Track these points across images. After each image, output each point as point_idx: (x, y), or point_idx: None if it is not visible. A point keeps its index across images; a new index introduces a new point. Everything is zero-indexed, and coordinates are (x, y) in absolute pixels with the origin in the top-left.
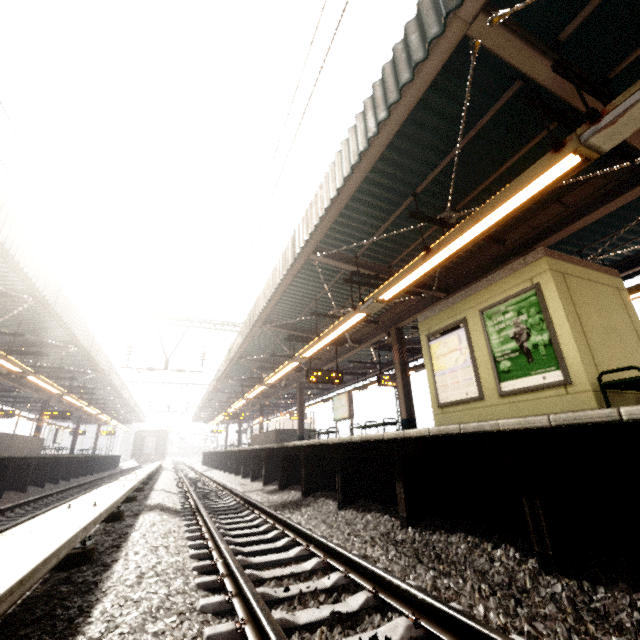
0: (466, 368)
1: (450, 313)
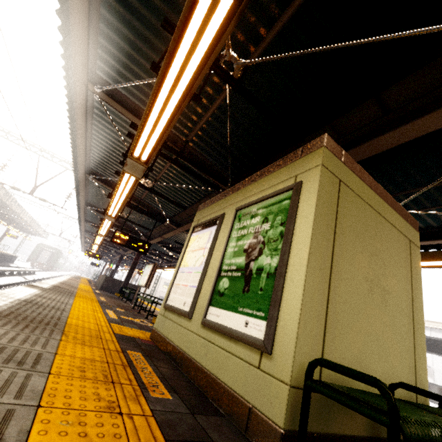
0: (198, 272)
1: (218, 206)
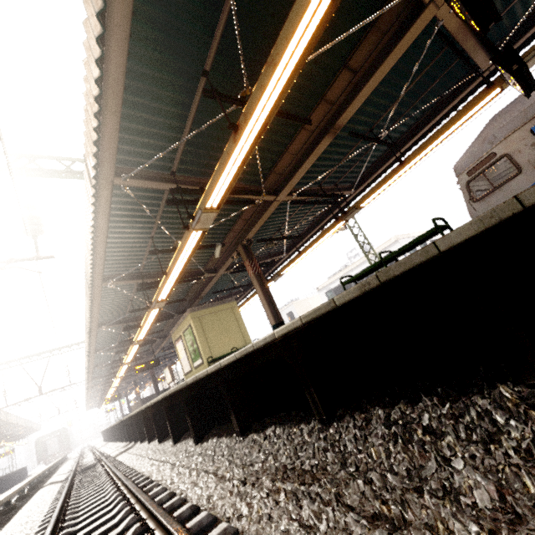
0: (186, 358)
1: (177, 332)
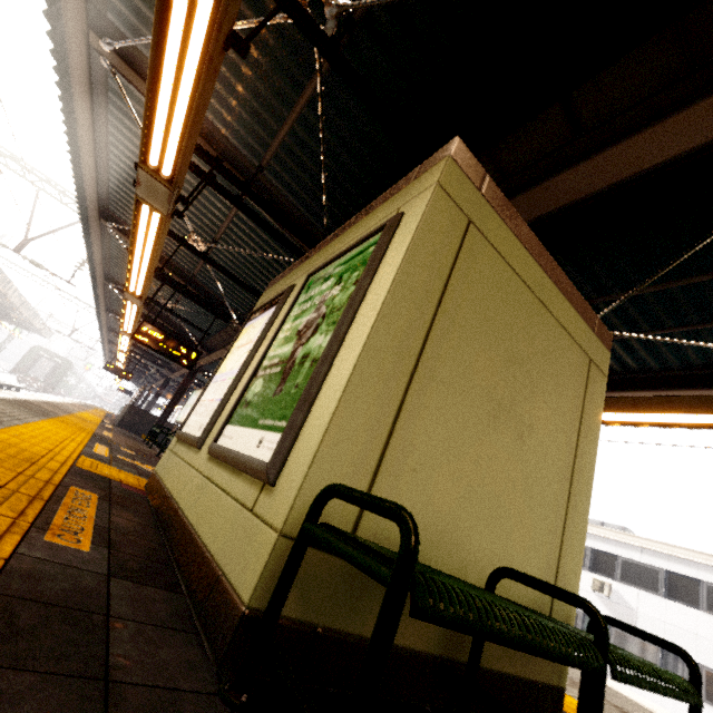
0: (232, 378)
1: (291, 278)
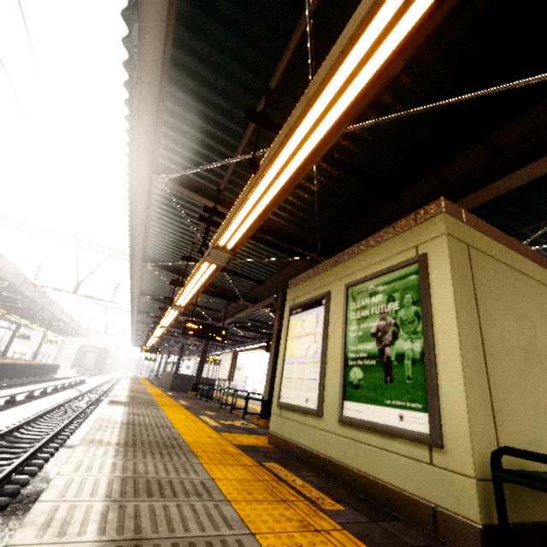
0: (314, 363)
1: (317, 283)
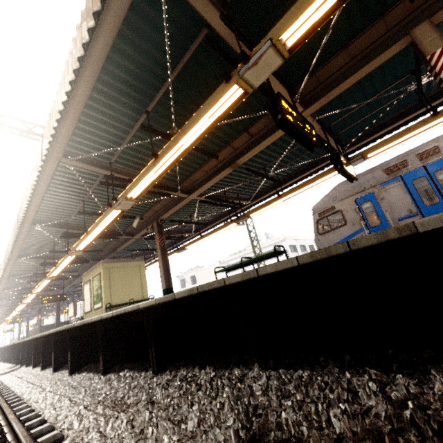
0: (89, 299)
1: (88, 276)
